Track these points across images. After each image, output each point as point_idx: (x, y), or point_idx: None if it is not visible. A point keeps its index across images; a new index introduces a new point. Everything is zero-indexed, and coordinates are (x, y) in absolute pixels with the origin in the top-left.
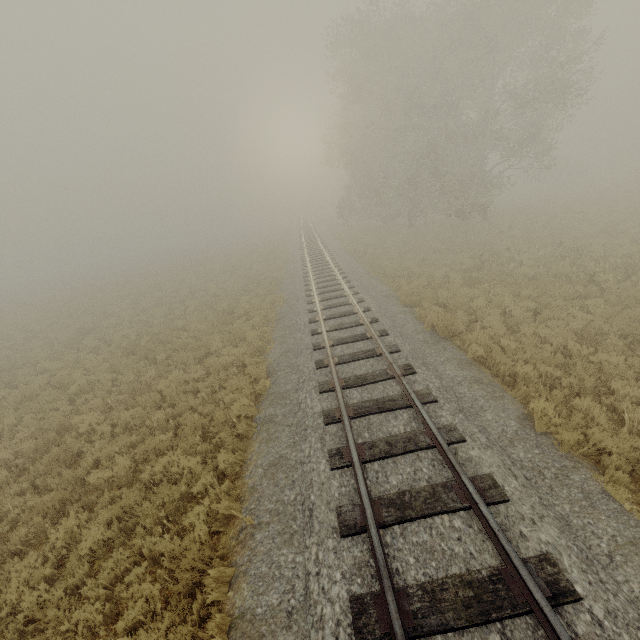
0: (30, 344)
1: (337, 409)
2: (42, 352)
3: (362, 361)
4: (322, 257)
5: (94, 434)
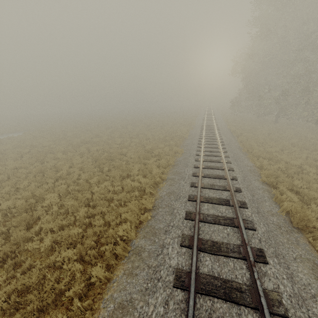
0: (61, 141)
1: (188, 273)
2: (62, 147)
3: (221, 226)
4: (213, 130)
5: (52, 208)
